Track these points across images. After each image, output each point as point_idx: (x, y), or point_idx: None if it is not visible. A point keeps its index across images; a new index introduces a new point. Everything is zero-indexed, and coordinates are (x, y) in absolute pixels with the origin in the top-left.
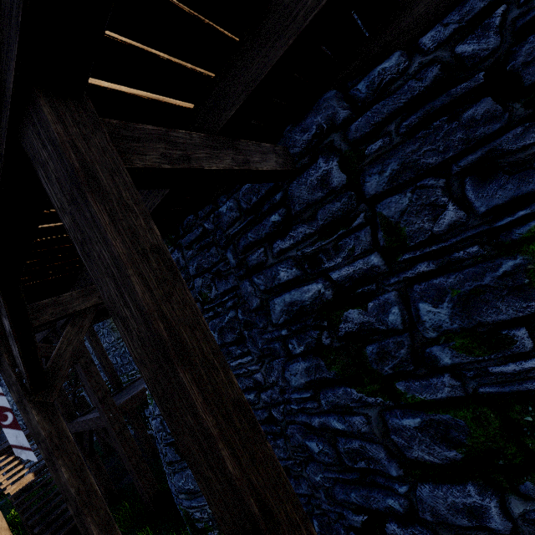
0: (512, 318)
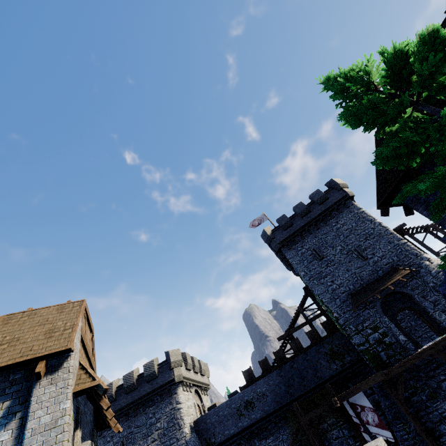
0: None
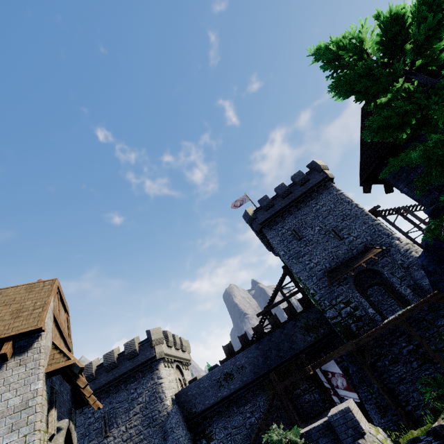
0: (441, 347)
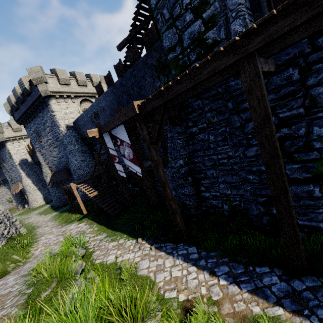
0: None
